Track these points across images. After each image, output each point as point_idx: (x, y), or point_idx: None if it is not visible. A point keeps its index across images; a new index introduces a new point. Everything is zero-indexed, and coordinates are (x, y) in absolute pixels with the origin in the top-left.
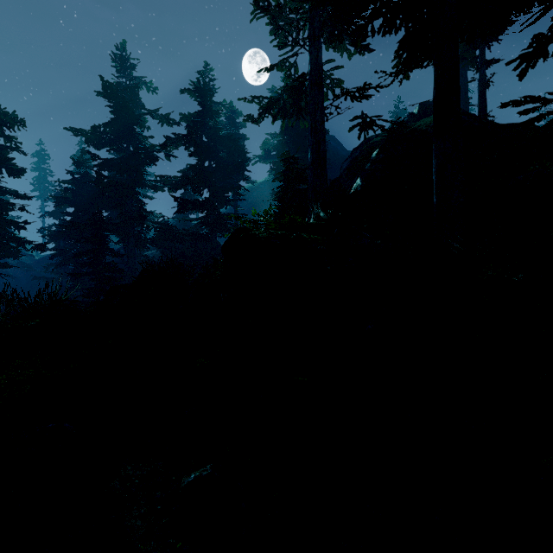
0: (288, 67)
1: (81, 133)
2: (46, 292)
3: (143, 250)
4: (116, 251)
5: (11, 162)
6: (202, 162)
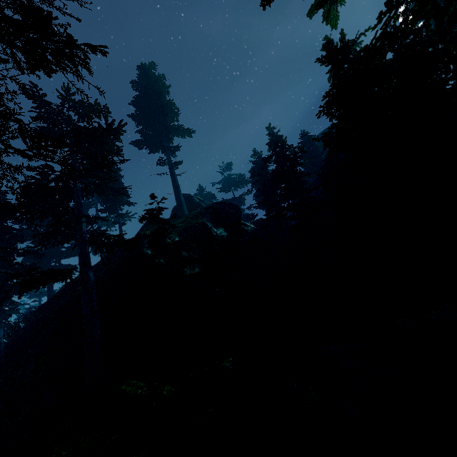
0: None
1: None
2: None
3: None
4: None
5: None
6: None
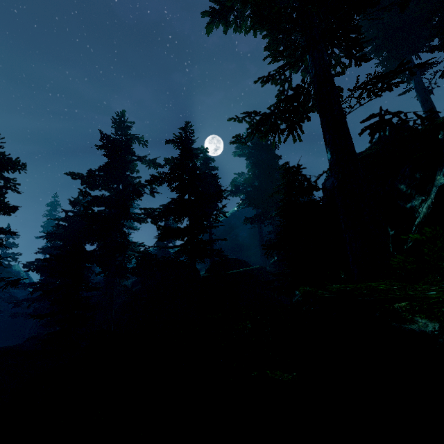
0: (282, 81)
1: (78, 177)
2: (28, 325)
3: (123, 279)
4: (100, 280)
5: (0, 199)
6: (183, 195)
